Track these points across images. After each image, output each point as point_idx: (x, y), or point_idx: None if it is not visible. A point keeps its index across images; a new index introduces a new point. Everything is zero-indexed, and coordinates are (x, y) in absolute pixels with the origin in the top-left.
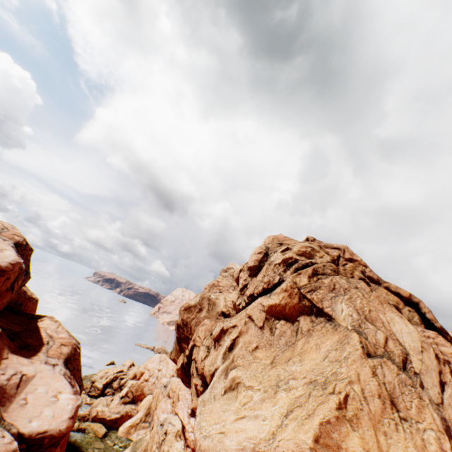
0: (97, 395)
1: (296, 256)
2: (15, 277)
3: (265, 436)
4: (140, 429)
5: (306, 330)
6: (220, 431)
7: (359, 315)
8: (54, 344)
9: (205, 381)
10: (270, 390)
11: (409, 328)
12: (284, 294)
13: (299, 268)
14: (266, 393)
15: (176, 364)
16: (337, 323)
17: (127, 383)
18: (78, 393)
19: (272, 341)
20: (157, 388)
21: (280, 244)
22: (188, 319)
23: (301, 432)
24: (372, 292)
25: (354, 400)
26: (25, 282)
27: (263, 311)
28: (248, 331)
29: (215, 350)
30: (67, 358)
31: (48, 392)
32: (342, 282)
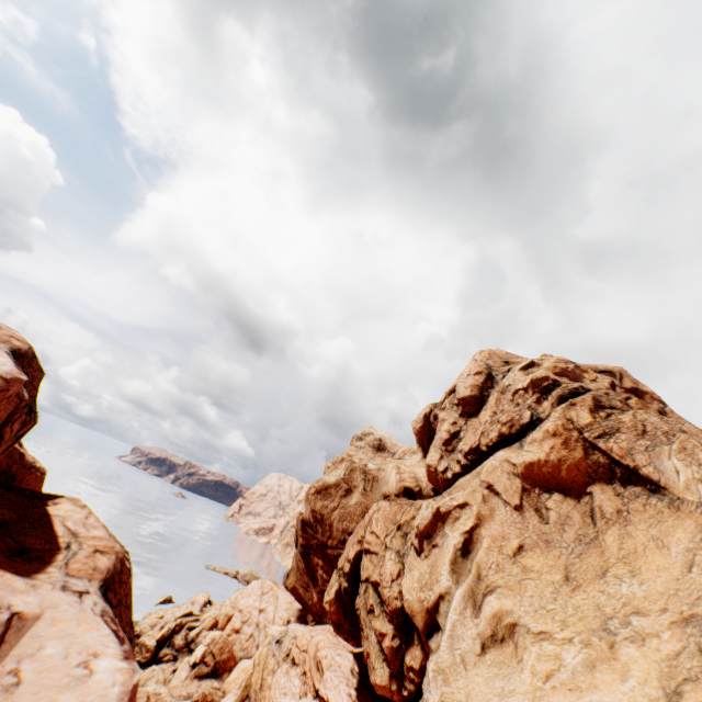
0: (145, 662)
1: (554, 376)
2: (7, 414)
3: None
4: None
5: (613, 512)
6: None
7: None
8: (80, 549)
9: (401, 625)
10: (597, 642)
11: None
12: (554, 441)
13: (566, 396)
14: (590, 647)
15: (298, 597)
16: (674, 497)
17: (201, 636)
18: (132, 655)
19: (549, 535)
20: (260, 646)
21: (505, 363)
22: (324, 510)
23: None
24: None
25: None
26: (26, 429)
27: (514, 476)
28: (493, 515)
29: (421, 558)
30: (107, 579)
31: (68, 655)
32: (656, 421)
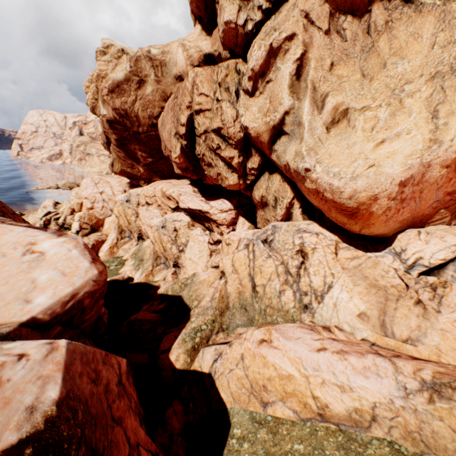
0: None
1: None
2: None
3: (423, 147)
4: (123, 245)
5: (384, 24)
6: (368, 166)
7: None
8: None
9: (242, 149)
10: (393, 103)
11: None
12: None
13: None
14: (390, 107)
15: (127, 175)
16: (419, 4)
17: (68, 220)
18: (62, 233)
19: (347, 51)
20: (115, 209)
21: None
22: (125, 106)
23: None
24: None
25: None
26: None
27: (324, 2)
28: (313, 42)
29: (255, 97)
30: None
31: (4, 254)
32: None
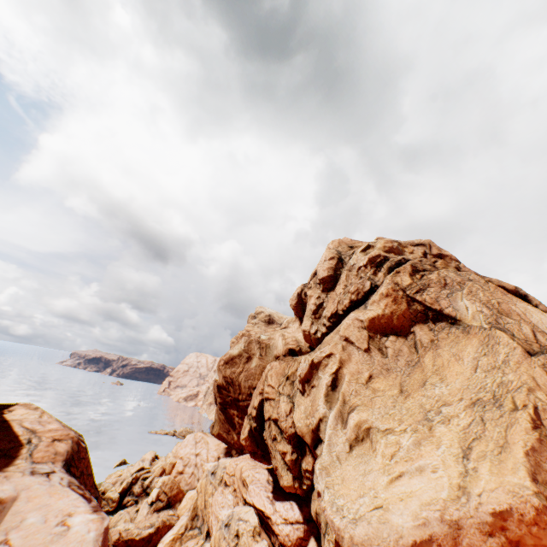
0: (113, 510)
1: (384, 253)
2: None
3: (450, 495)
4: (188, 540)
5: (428, 342)
6: (375, 506)
7: (490, 309)
8: (40, 441)
9: (296, 444)
10: (422, 428)
11: (546, 317)
12: (387, 300)
13: (393, 267)
14: (417, 432)
15: (223, 440)
16: (466, 325)
17: (154, 482)
18: (100, 508)
19: (389, 365)
20: (200, 479)
21: (351, 248)
22: (233, 375)
23: (507, 474)
24: (488, 283)
25: (546, 413)
26: None
27: (362, 329)
28: (350, 358)
29: (305, 396)
30: (67, 459)
31: (47, 520)
32: (452, 276)
